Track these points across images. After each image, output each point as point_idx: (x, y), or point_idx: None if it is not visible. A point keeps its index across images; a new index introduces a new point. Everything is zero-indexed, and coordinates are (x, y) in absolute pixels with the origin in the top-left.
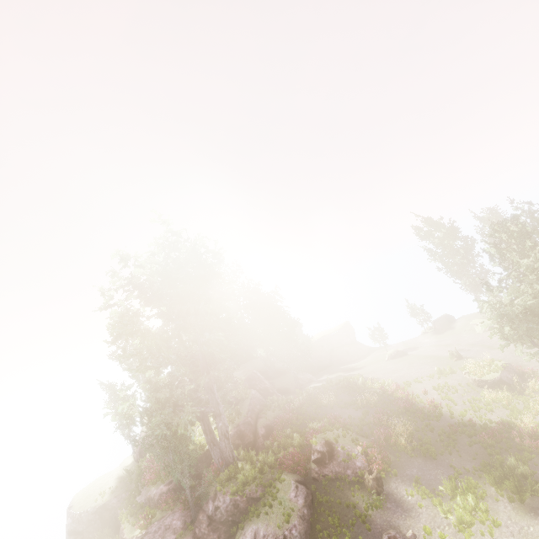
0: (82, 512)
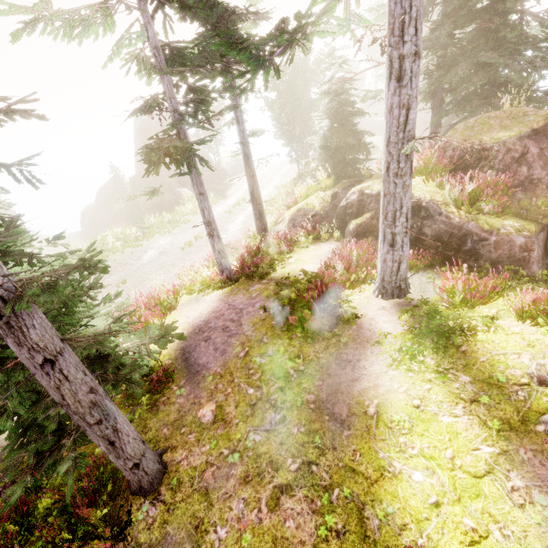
0: None
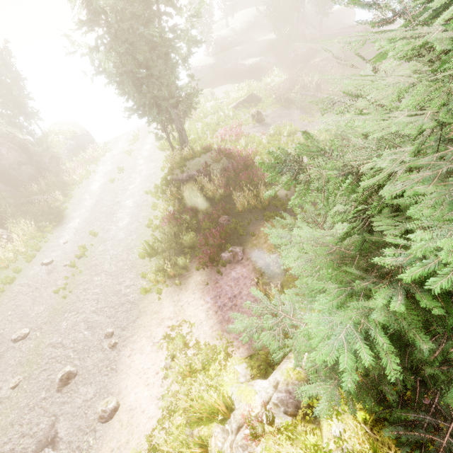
0: (203, 66)
